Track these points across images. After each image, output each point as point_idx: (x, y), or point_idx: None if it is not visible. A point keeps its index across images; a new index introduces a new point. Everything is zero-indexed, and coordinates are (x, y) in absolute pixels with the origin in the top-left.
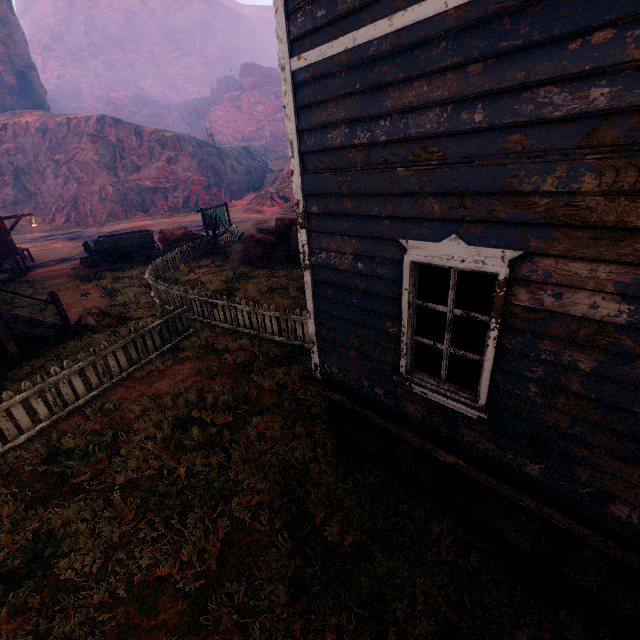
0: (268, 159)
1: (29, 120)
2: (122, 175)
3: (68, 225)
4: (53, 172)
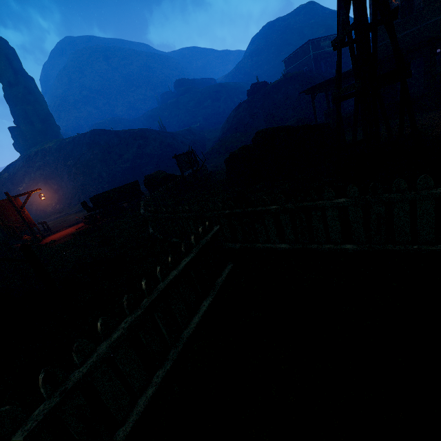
0: (204, 133)
1: (50, 145)
2: (110, 163)
3: (79, 205)
4: (67, 173)
